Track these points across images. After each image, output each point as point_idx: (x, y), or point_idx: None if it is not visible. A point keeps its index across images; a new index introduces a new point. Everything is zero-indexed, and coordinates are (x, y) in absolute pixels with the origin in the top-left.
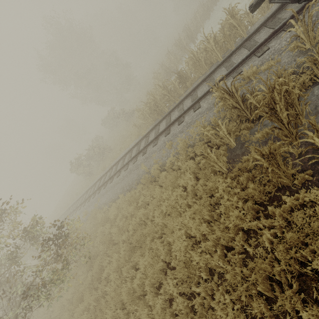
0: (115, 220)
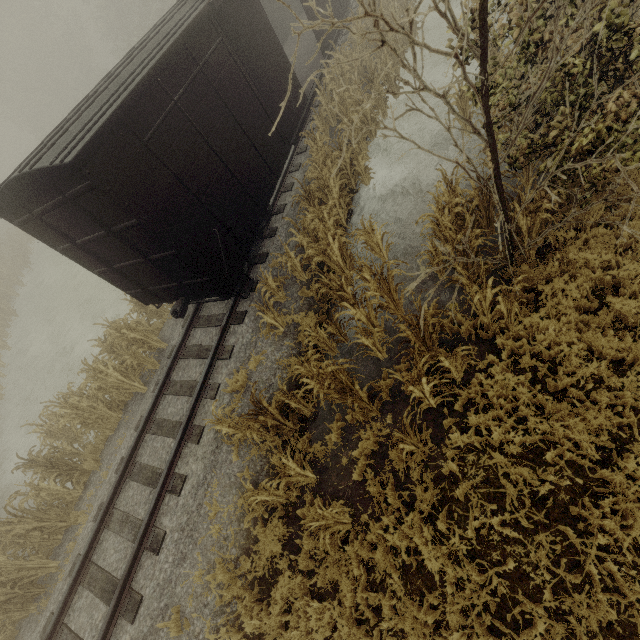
0: None
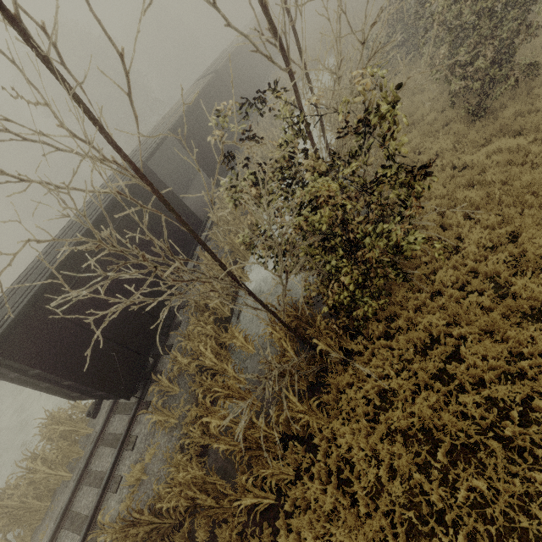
0: None
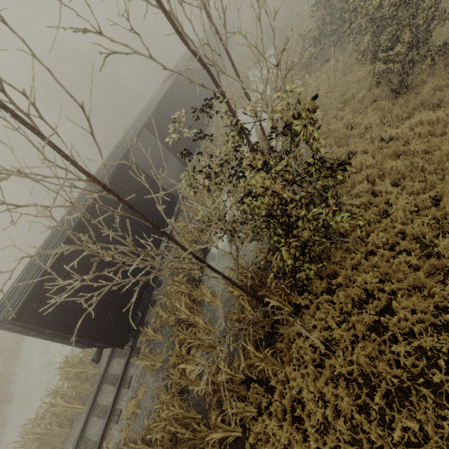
0: None
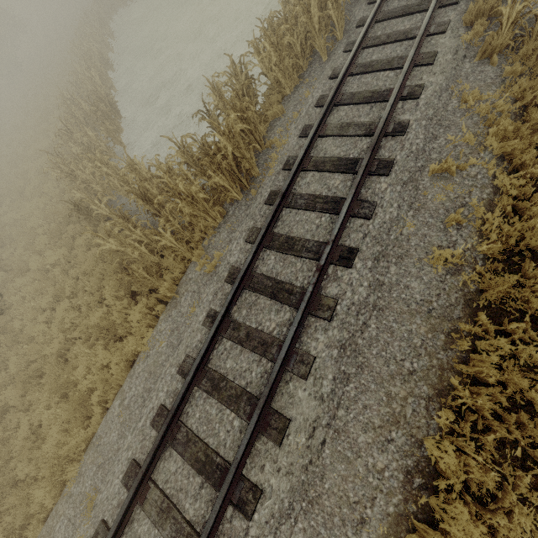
0: None
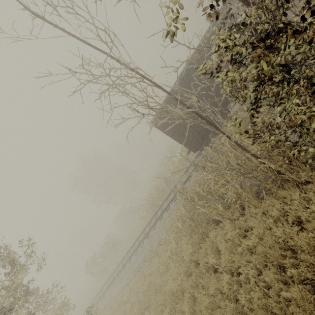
0: (128, 301)
